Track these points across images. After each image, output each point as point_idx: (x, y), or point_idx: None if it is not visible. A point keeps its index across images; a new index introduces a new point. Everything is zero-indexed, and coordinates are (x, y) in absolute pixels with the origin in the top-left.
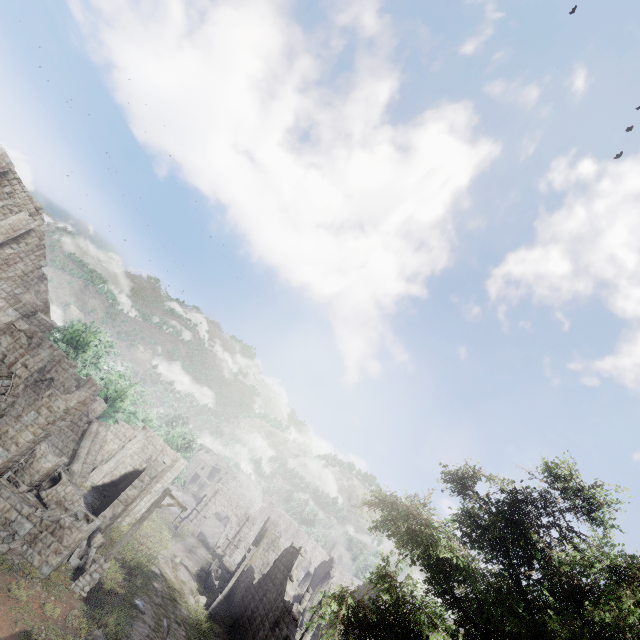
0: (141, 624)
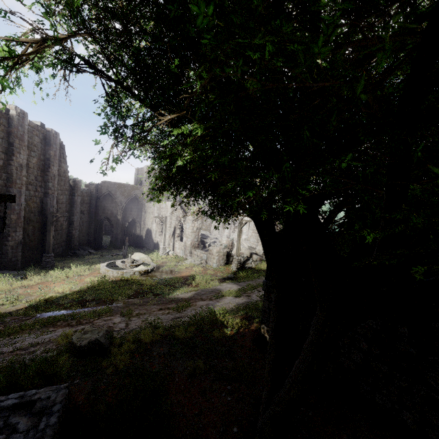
0: None
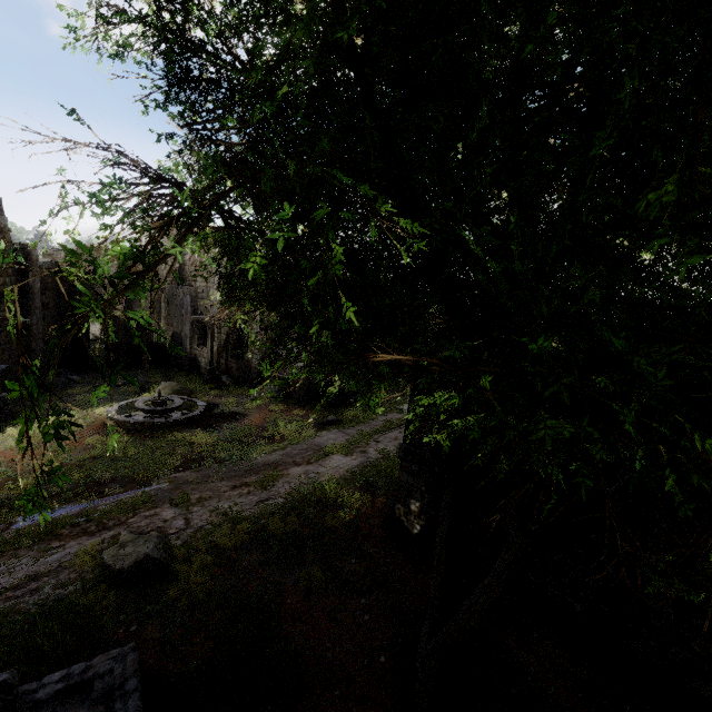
0: (393, 414)
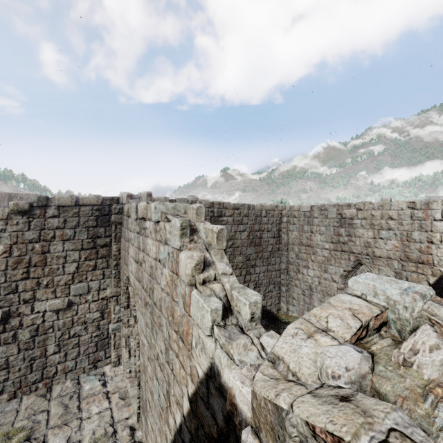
0: None
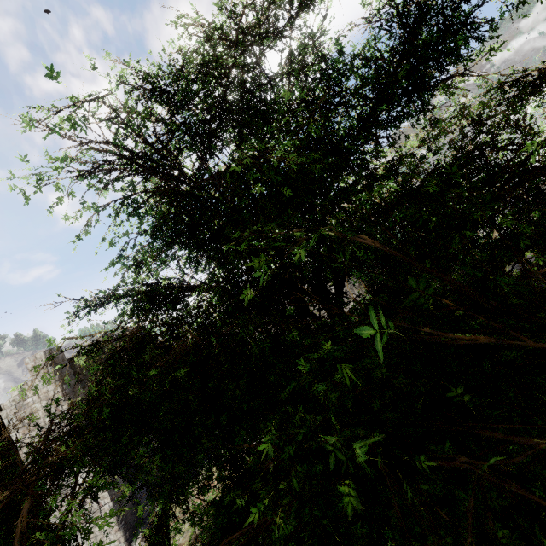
0: None
